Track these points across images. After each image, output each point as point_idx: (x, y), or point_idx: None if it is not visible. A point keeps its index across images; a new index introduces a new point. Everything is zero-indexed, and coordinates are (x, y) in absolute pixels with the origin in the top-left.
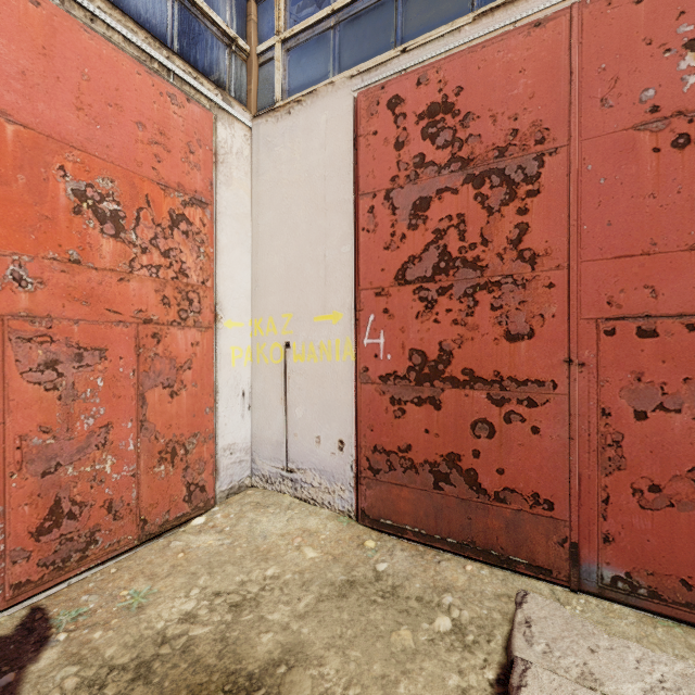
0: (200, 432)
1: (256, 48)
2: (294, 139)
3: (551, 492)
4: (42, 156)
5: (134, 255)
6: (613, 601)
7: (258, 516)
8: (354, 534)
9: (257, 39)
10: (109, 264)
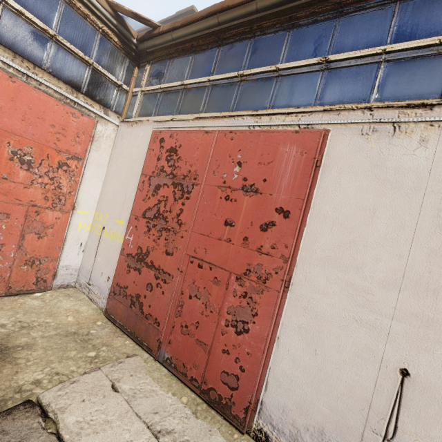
0: (50, 256)
1: (133, 89)
2: (131, 138)
3: (160, 319)
4: (1, 138)
5: (35, 178)
6: (165, 367)
7: (64, 299)
8: (97, 318)
9: (135, 85)
10: (21, 181)
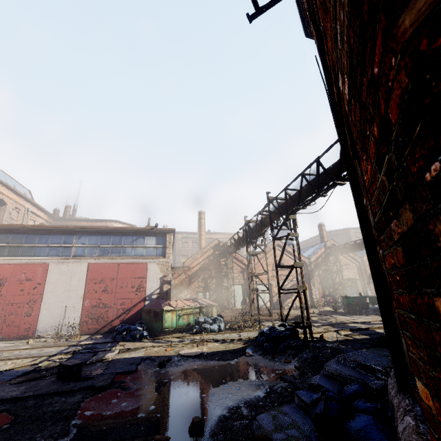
0: None
1: None
2: None
3: None
4: None
5: None
6: (0, 341)
7: None
8: None
9: None
10: None
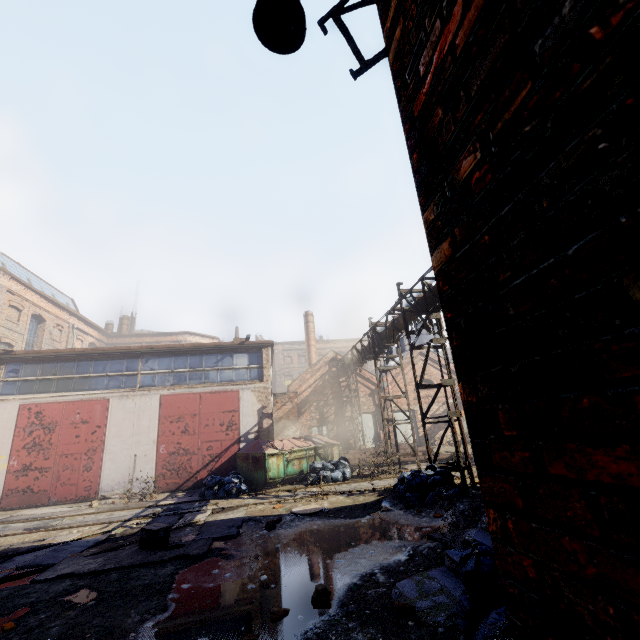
0: None
1: None
2: None
3: (48, 488)
4: None
5: None
6: (55, 505)
7: None
8: None
9: None
10: None
